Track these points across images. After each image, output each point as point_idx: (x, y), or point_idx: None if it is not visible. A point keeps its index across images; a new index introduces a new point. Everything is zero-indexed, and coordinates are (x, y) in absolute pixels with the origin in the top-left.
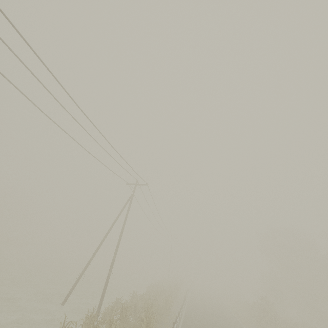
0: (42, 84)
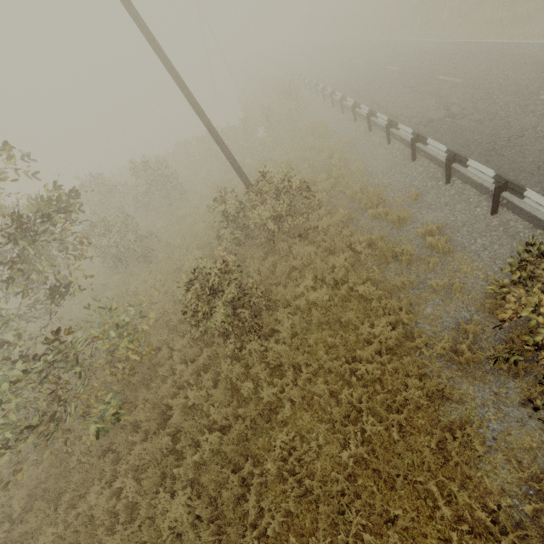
0: None
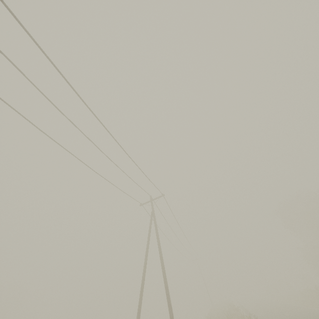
0: (34, 86)
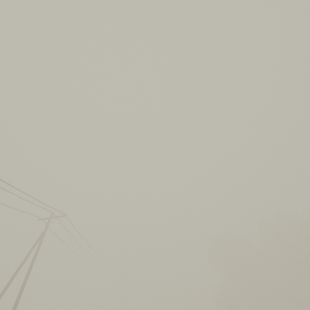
0: None
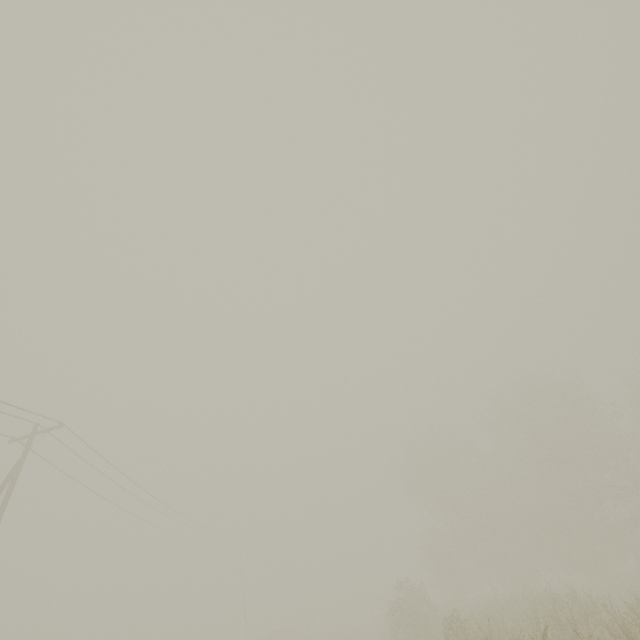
0: None
